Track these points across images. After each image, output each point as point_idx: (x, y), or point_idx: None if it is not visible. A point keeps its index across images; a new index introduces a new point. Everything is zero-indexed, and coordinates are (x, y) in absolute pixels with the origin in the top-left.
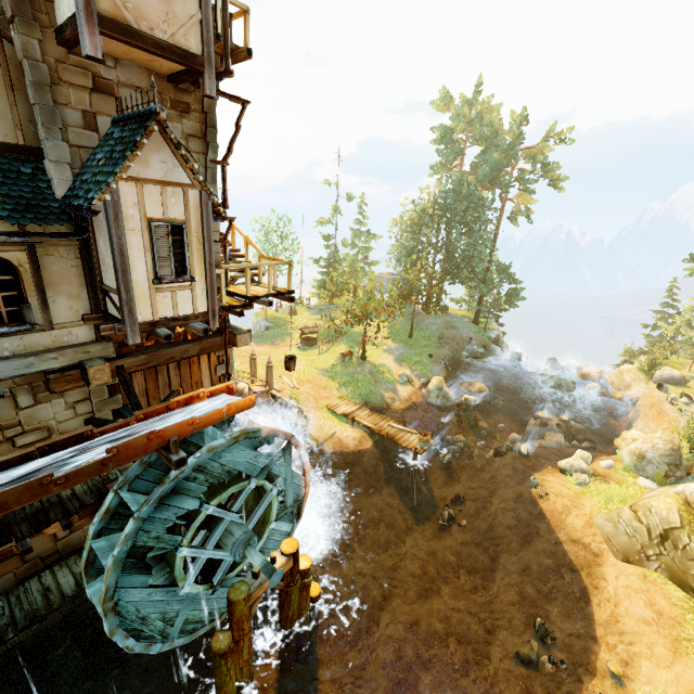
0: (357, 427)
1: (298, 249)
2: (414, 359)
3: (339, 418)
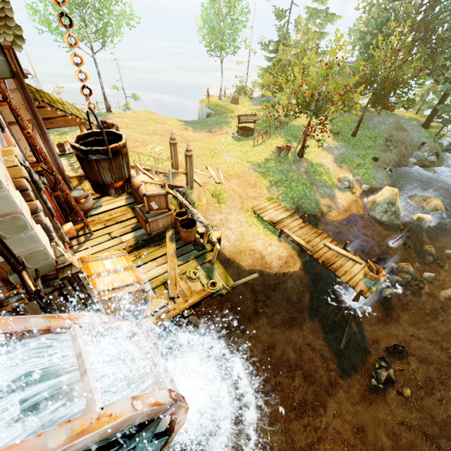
0: (284, 241)
1: (246, 21)
2: (356, 161)
3: (265, 224)
